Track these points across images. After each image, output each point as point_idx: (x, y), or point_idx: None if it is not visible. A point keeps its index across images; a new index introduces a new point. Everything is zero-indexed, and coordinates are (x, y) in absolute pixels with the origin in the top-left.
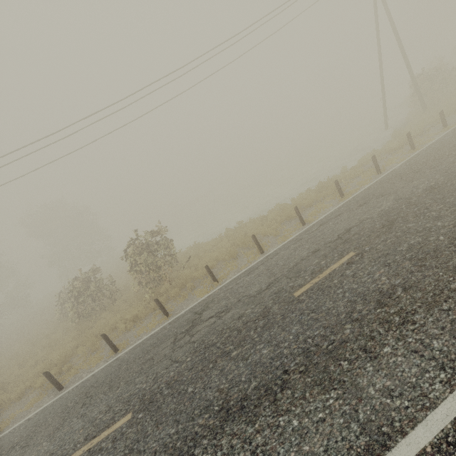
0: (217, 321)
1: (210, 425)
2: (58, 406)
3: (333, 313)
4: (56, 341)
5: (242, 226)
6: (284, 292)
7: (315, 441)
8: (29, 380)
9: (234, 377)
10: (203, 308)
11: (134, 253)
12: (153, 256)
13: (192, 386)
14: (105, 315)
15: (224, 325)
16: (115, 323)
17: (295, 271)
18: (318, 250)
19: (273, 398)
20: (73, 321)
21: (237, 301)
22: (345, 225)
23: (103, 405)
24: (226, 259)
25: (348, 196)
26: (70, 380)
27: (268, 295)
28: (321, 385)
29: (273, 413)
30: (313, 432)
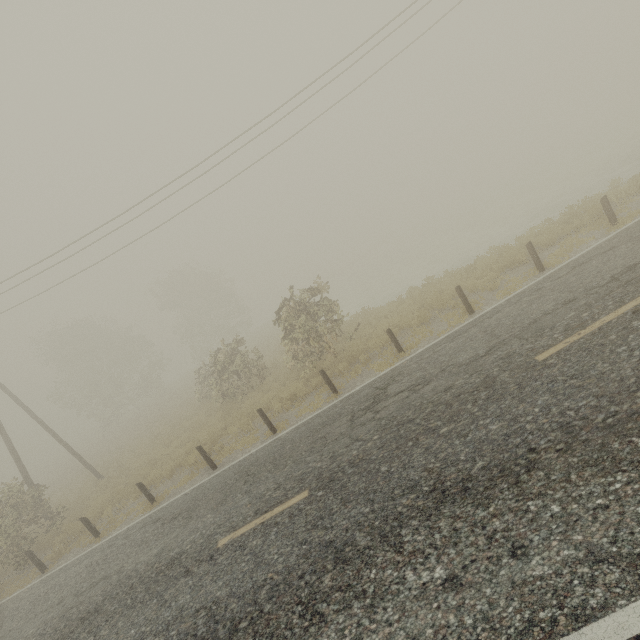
0: (412, 395)
1: (419, 506)
2: (215, 483)
3: (611, 378)
4: (200, 422)
5: (434, 283)
6: (518, 356)
7: (593, 530)
8: (178, 459)
9: (447, 456)
10: (387, 383)
11: (289, 316)
12: (312, 321)
13: (386, 465)
14: (254, 395)
15: (423, 399)
16: (269, 403)
17: (534, 329)
18: (575, 299)
19: (515, 480)
20: (217, 401)
21: (439, 372)
22: (624, 261)
23: (270, 483)
24: (412, 326)
25: (625, 221)
26: (223, 460)
27: (489, 361)
28: (597, 466)
29: (516, 496)
30: (587, 520)
